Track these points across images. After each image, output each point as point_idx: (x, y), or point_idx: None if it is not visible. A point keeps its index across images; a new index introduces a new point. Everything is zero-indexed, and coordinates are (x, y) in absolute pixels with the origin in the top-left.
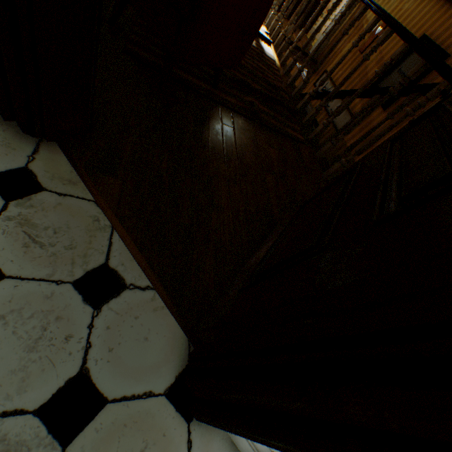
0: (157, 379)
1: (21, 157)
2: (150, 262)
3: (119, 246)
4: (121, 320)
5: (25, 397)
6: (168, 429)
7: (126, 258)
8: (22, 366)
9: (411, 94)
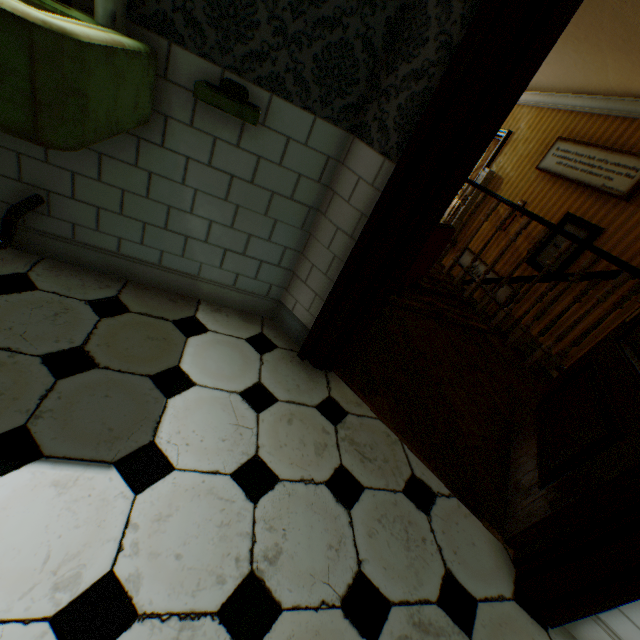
0: (500, 583)
1: (323, 388)
2: (439, 470)
3: (412, 457)
4: (447, 525)
5: (424, 589)
6: (533, 634)
7: (422, 467)
8: (409, 562)
9: (591, 280)
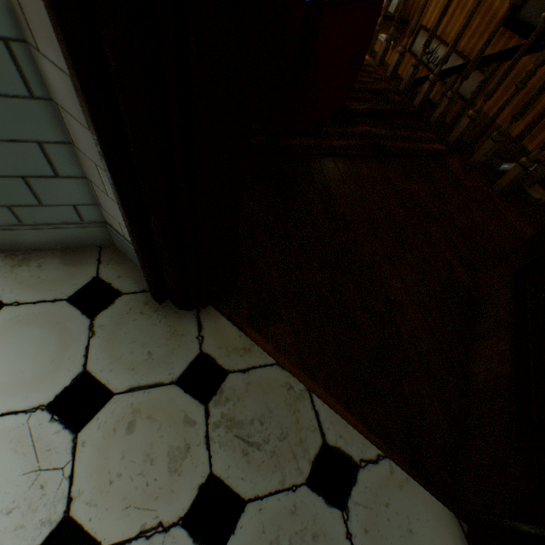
0: None
1: (191, 341)
2: (365, 420)
3: (325, 412)
4: (373, 514)
5: None
6: None
7: (339, 425)
8: None
9: None
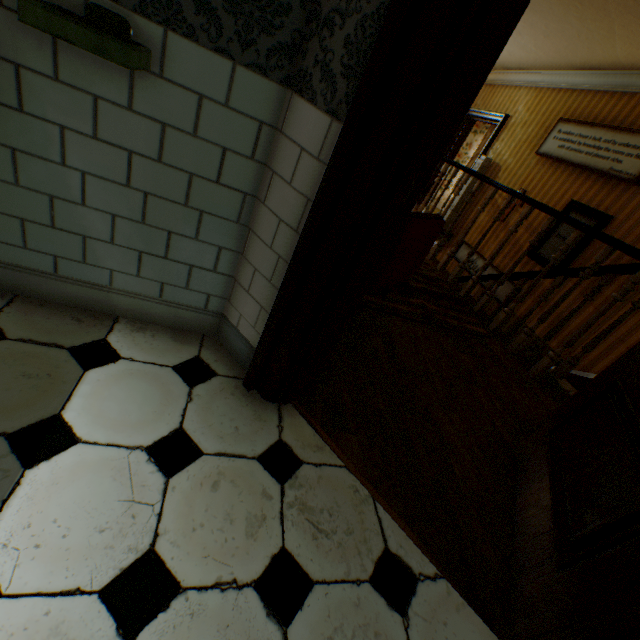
0: None
1: (272, 428)
2: (423, 537)
3: (387, 520)
4: (432, 629)
5: None
6: None
7: (400, 535)
8: None
9: (604, 275)
